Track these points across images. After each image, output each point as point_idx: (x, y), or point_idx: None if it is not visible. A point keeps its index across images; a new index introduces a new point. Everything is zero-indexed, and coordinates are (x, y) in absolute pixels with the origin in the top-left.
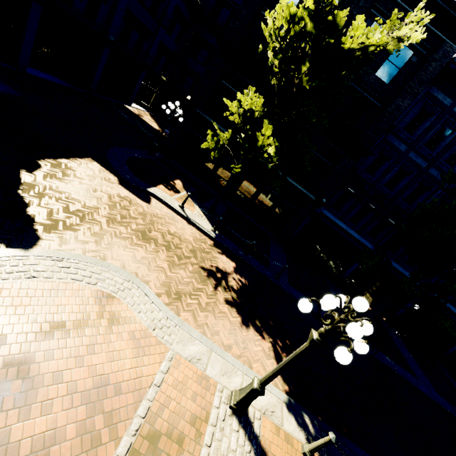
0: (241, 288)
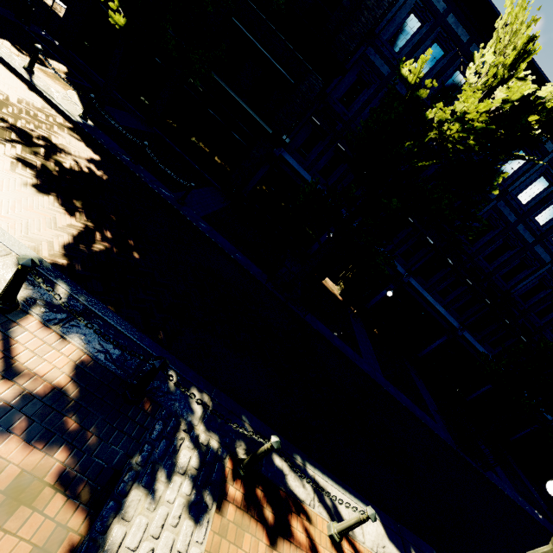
0: (82, 172)
